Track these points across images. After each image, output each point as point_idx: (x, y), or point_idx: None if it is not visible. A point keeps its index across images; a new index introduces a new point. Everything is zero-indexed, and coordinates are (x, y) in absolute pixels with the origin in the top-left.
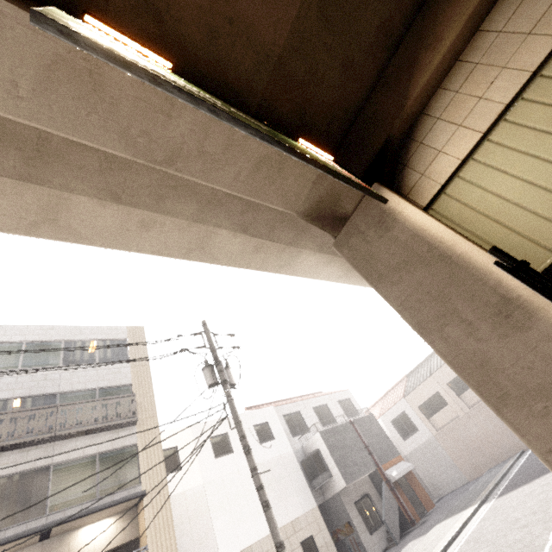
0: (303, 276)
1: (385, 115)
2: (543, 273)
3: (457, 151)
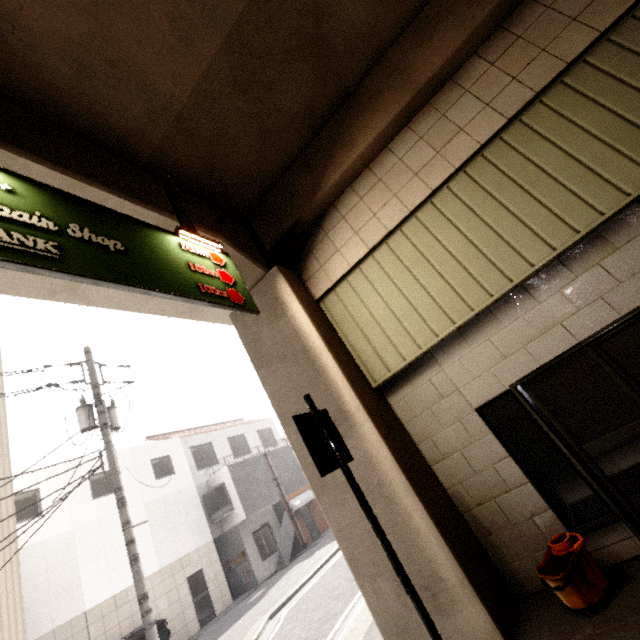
0: (211, 322)
1: (300, 195)
2: (383, 384)
3: (350, 257)
